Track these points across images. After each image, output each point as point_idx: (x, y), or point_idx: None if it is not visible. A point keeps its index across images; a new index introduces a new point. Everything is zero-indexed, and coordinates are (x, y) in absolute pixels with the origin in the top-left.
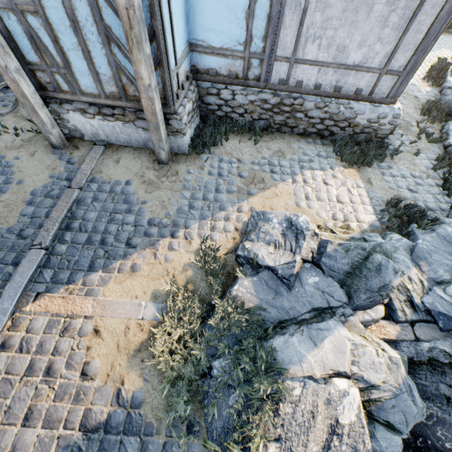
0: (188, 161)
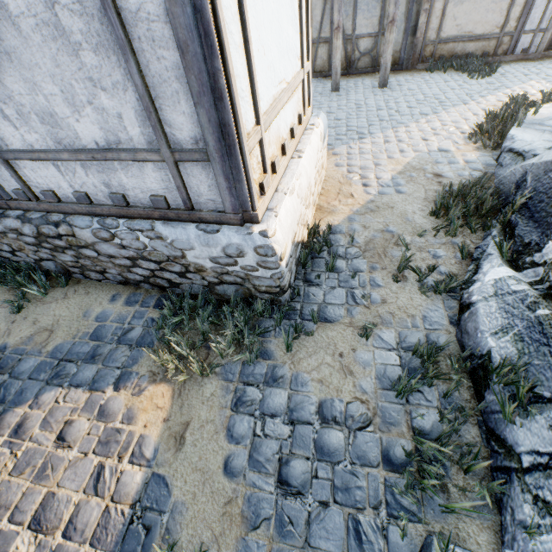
0: None
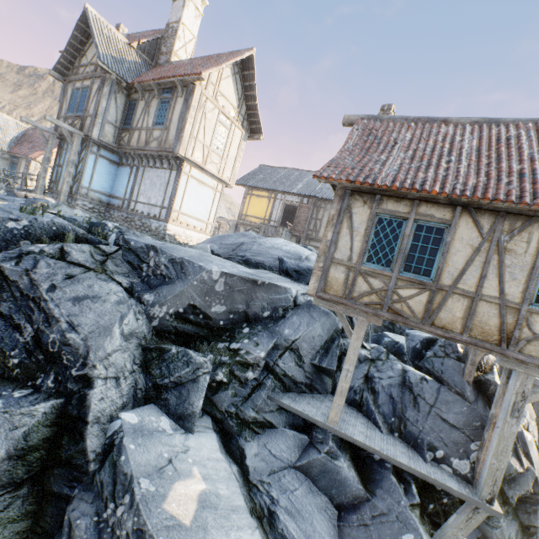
0: None
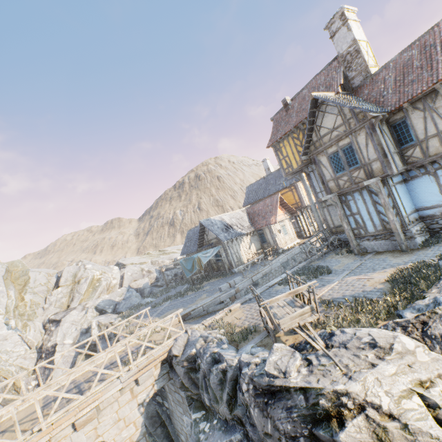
0: (419, 249)
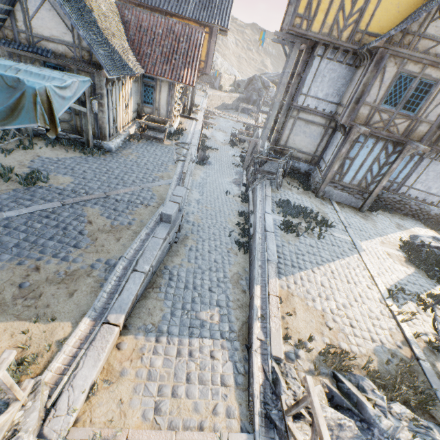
0: (369, 213)
